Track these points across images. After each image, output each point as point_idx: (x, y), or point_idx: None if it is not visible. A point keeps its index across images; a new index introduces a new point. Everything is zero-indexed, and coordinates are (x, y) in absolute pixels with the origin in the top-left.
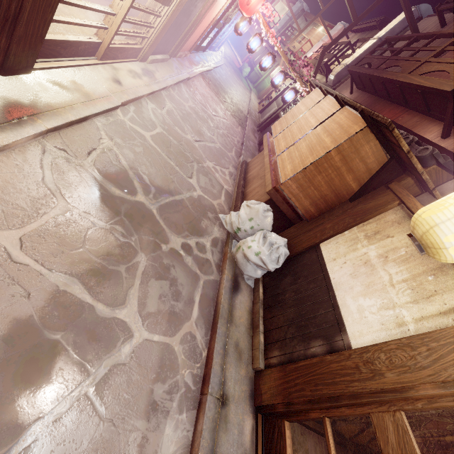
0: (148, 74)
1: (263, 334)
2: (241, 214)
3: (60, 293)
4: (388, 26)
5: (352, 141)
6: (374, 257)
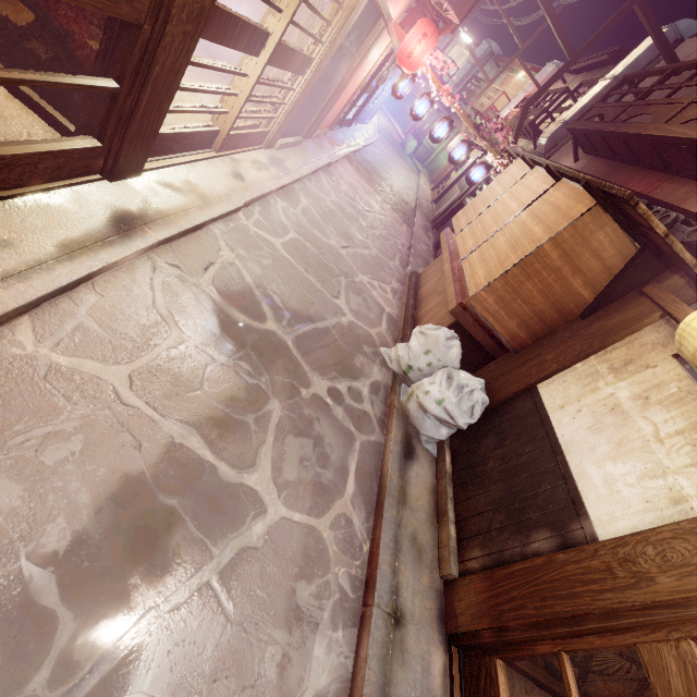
0: (277, 163)
1: (454, 525)
2: (412, 345)
3: (176, 446)
4: (627, 58)
5: (576, 227)
6: (627, 400)
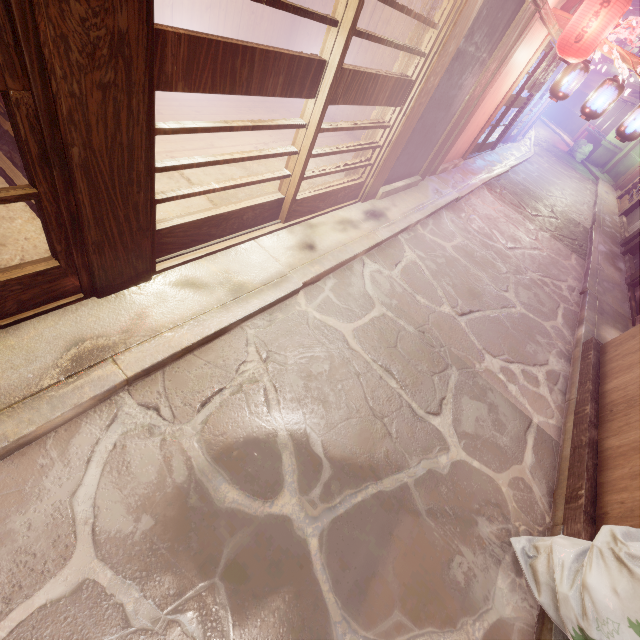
0: (374, 216)
1: None
2: (593, 586)
3: None
4: None
5: None
6: None
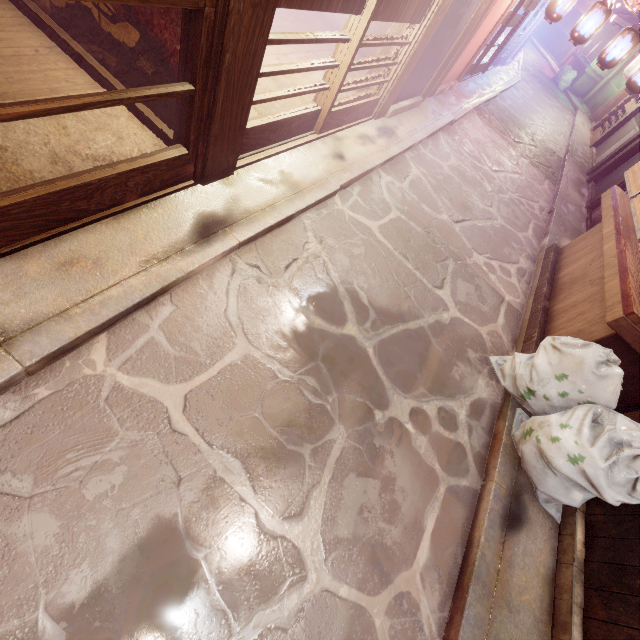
0: (386, 133)
1: None
2: (538, 363)
3: (216, 483)
4: None
5: None
6: None
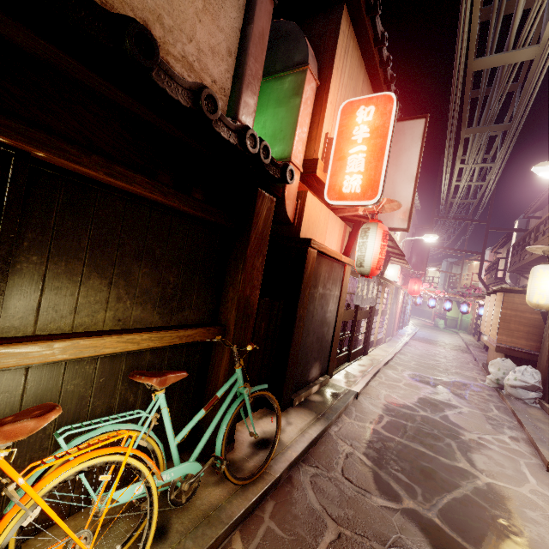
0: (390, 346)
1: None
2: (491, 371)
3: (424, 395)
4: (513, 235)
5: (506, 301)
6: None
